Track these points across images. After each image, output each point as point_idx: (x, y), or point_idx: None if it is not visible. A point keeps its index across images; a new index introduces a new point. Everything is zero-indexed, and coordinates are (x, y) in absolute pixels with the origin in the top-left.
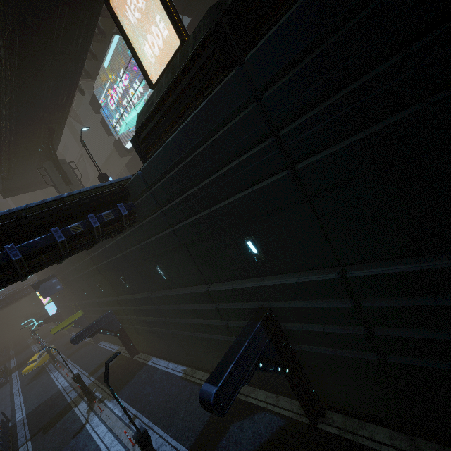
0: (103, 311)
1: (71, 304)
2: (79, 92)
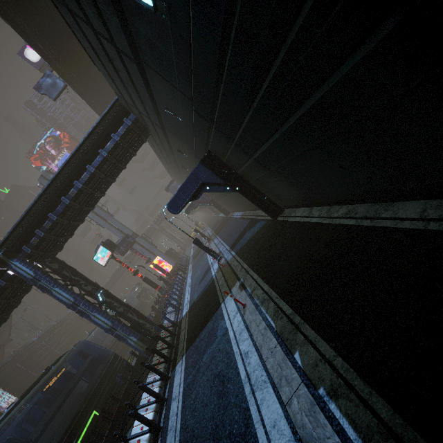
0: None
1: None
2: None
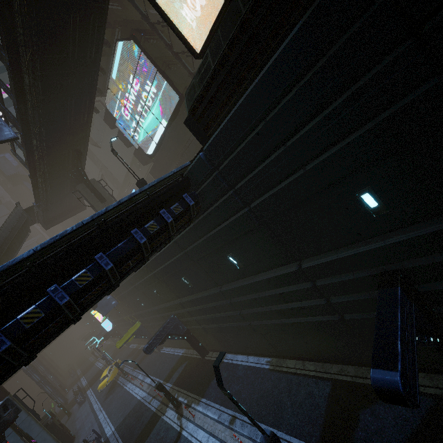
0: (164, 317)
1: (127, 317)
2: (94, 111)
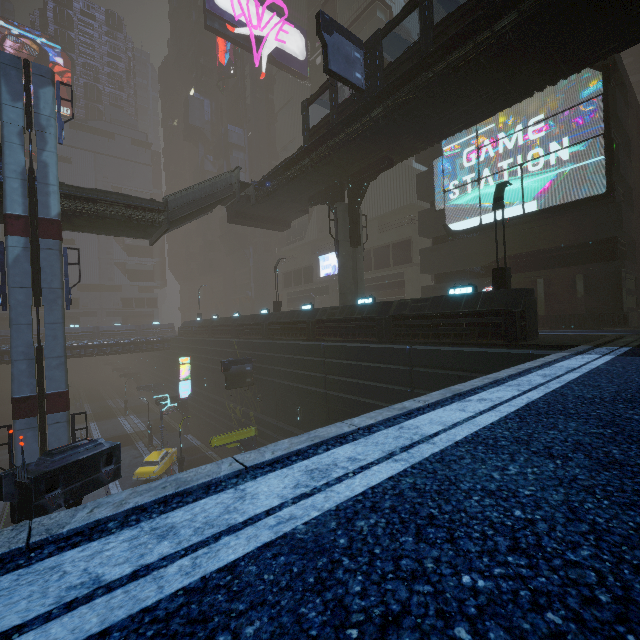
0: None
1: (235, 406)
2: None
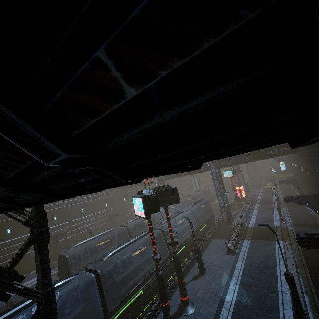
0: (297, 177)
1: (289, 169)
2: None
